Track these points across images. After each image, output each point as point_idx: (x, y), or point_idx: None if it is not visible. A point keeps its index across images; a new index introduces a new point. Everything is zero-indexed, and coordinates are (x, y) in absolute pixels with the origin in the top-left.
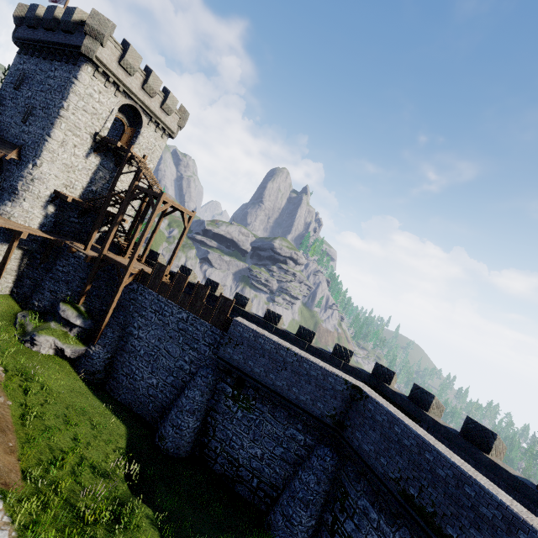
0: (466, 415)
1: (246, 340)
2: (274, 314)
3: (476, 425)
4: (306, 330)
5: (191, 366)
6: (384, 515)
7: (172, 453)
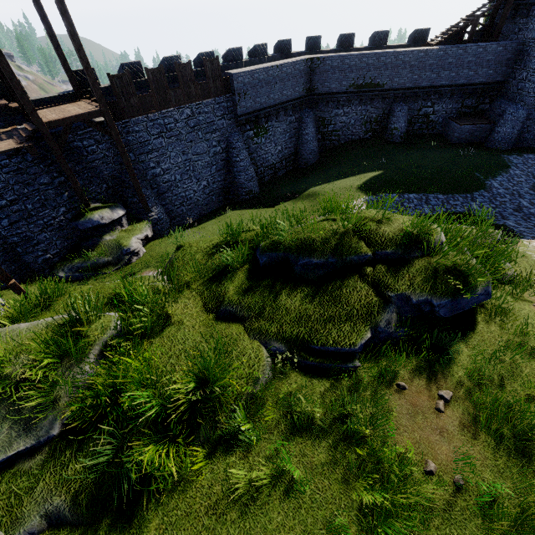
0: (340, 34)
1: (249, 85)
2: (208, 55)
3: (345, 36)
4: (236, 51)
5: (221, 146)
6: (345, 107)
7: (258, 192)
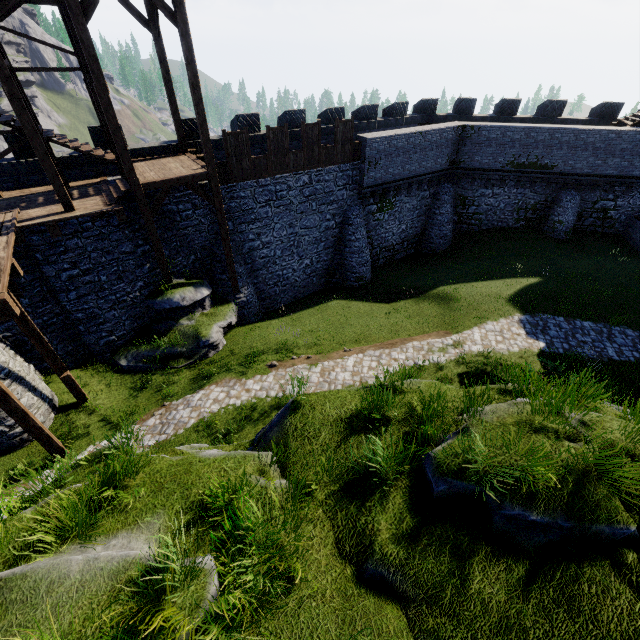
0: (502, 99)
1: (384, 153)
2: (337, 111)
3: (508, 102)
4: (370, 108)
5: (335, 220)
6: (496, 187)
7: (370, 278)
